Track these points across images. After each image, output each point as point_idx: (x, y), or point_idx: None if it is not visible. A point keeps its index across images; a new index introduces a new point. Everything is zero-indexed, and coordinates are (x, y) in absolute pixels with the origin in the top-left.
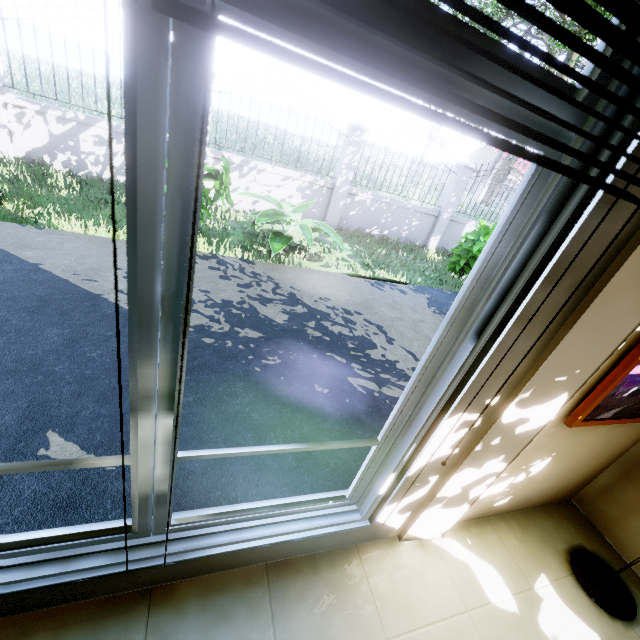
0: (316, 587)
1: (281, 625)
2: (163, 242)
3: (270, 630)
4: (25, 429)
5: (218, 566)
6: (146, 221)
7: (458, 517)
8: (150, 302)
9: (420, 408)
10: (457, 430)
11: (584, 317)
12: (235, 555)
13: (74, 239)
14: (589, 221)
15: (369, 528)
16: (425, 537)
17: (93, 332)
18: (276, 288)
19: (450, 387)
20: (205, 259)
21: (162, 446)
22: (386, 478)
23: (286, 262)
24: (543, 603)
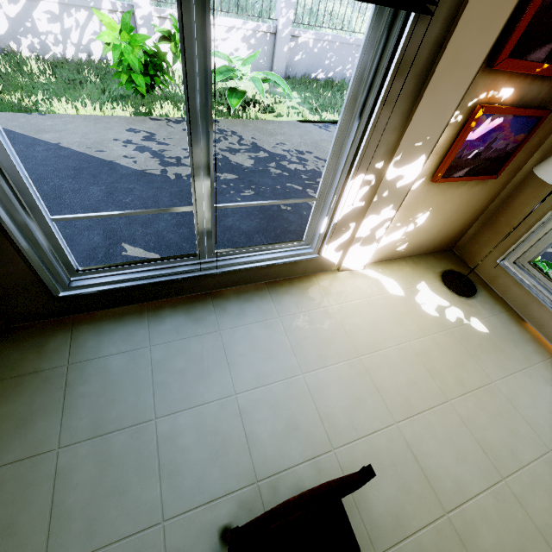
0: (293, 290)
1: (277, 302)
2: (198, 75)
3: (272, 304)
4: (109, 243)
5: (241, 281)
6: (190, 65)
7: (372, 253)
8: (195, 110)
9: (336, 172)
10: (361, 188)
11: (424, 97)
12: (248, 274)
13: (72, 120)
14: (415, 30)
15: (319, 262)
16: (353, 269)
17: (120, 187)
18: (240, 140)
19: (350, 153)
20: (178, 123)
21: (207, 199)
22: (323, 221)
23: (244, 117)
24: (420, 292)
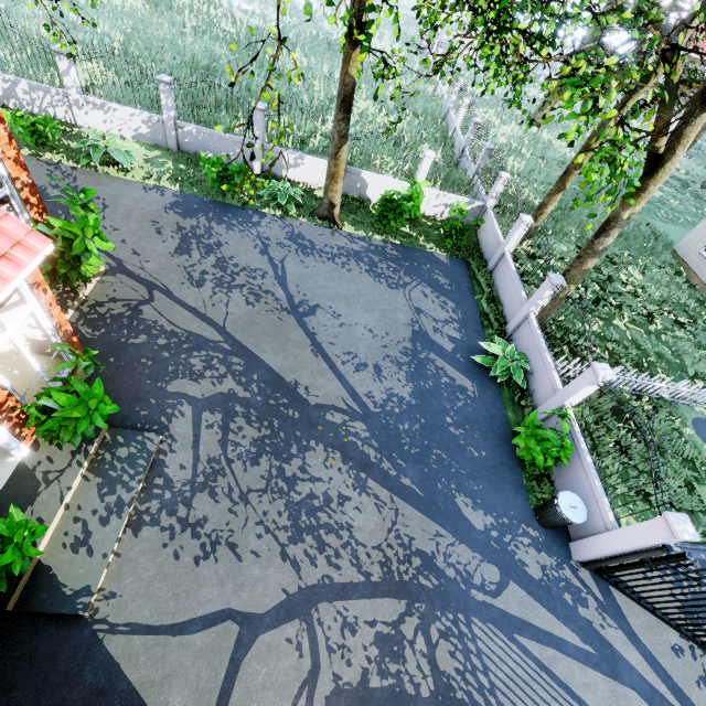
0: None
1: None
2: None
3: None
4: None
5: None
6: None
7: None
8: None
9: None
10: None
11: None
12: None
13: None
14: None
15: None
16: None
17: None
18: (72, 183)
19: None
20: (50, 165)
21: None
22: None
23: (101, 171)
24: None
